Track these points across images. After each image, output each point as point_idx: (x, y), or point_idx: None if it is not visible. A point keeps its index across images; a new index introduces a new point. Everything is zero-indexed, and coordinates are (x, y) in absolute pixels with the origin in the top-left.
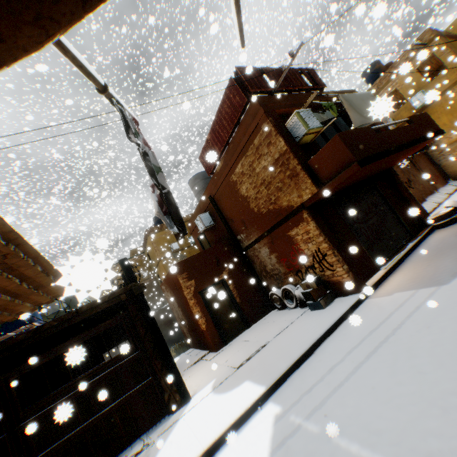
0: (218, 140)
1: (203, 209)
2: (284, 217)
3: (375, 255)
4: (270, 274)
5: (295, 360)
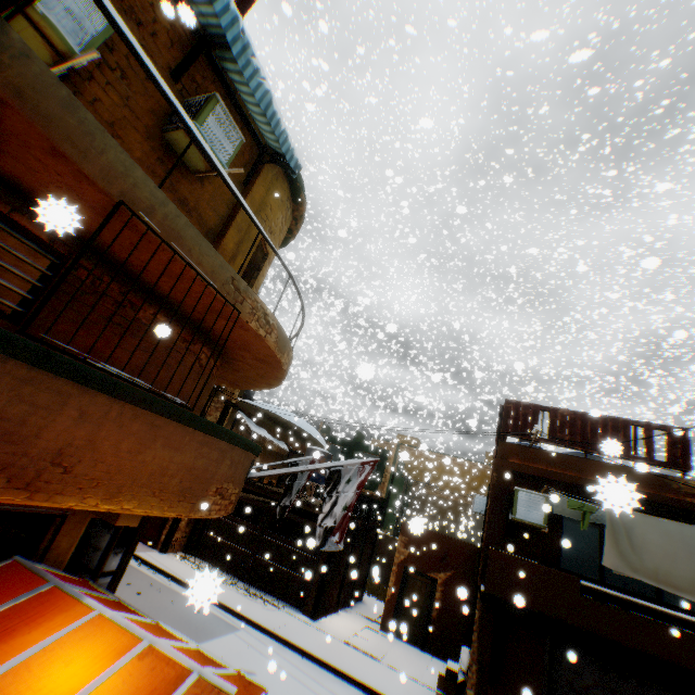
0: None
1: None
2: None
3: None
4: None
5: (344, 670)
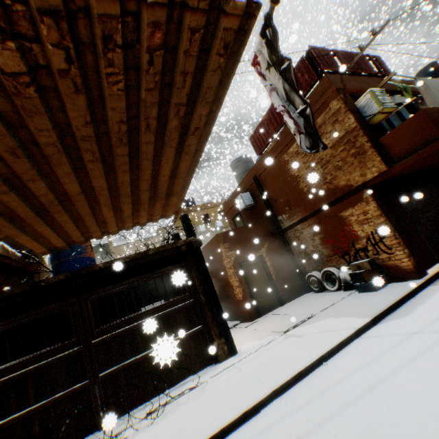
0: (275, 120)
1: (244, 189)
2: (339, 197)
3: (434, 248)
4: (309, 256)
5: (358, 328)
